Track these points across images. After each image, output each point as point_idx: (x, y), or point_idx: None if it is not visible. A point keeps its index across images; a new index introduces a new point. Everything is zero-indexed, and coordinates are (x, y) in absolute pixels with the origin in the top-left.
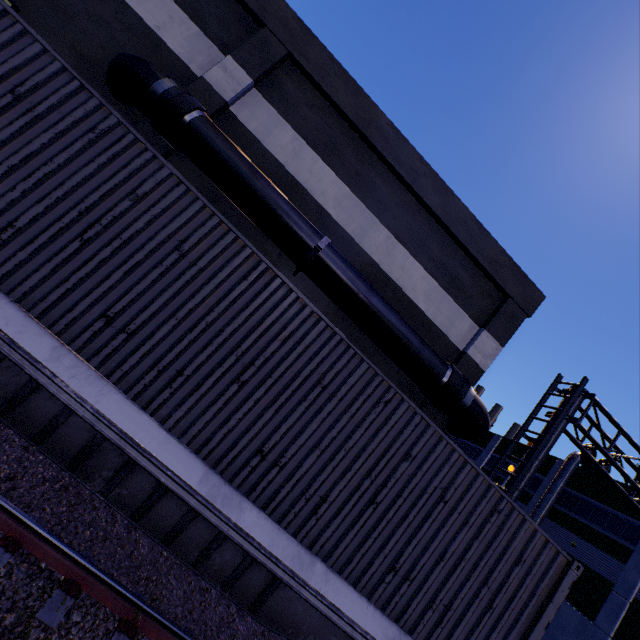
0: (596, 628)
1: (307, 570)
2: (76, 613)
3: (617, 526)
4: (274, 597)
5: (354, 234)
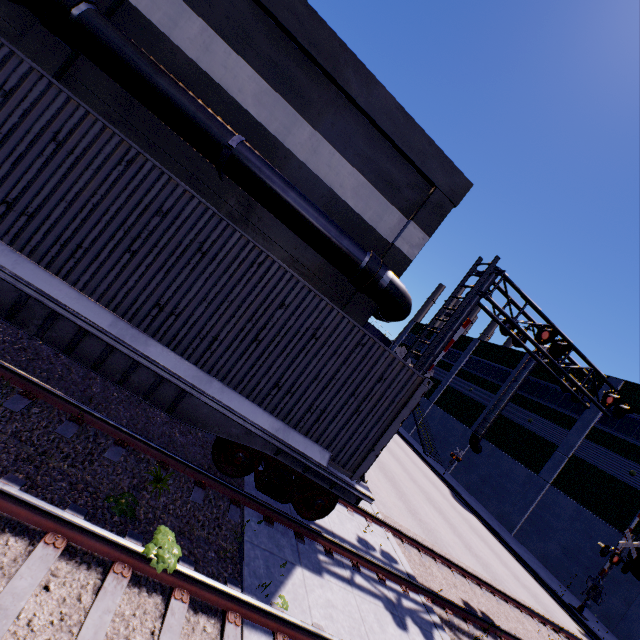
0: (539, 479)
1: (206, 385)
2: (35, 409)
3: (568, 403)
4: (184, 404)
5: (277, 133)
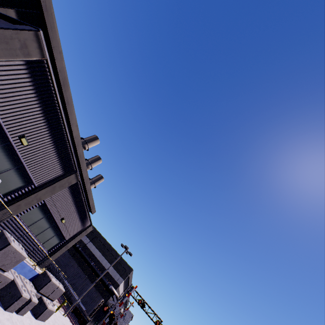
0: None
1: (74, 294)
2: None
3: None
4: (71, 297)
5: (101, 261)
